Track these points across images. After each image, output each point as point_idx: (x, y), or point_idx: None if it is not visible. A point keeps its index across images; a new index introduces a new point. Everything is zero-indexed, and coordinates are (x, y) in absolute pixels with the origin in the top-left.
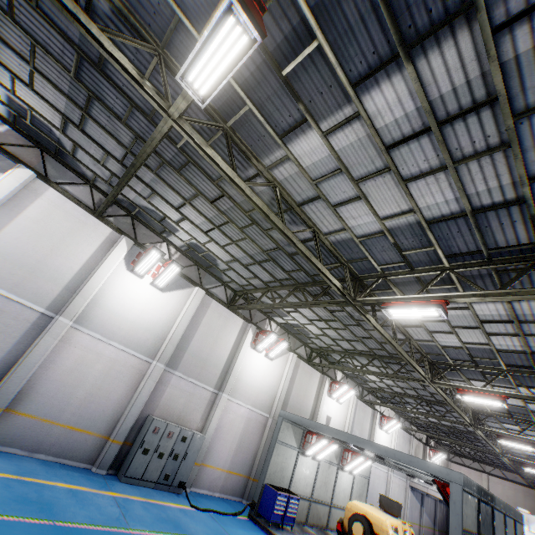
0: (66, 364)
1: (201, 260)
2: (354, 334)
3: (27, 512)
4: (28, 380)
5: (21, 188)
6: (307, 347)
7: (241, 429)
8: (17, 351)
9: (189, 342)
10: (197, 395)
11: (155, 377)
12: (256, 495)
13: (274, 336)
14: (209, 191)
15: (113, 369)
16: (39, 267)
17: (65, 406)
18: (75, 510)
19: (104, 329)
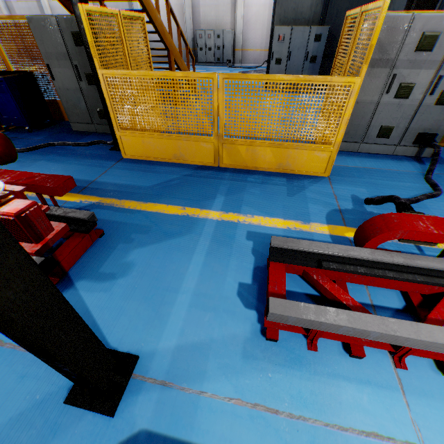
0: None
1: None
2: None
3: None
4: None
5: None
6: None
7: (266, 17)
8: None
9: None
10: (221, 6)
11: (188, 6)
12: None
13: None
14: None
15: None
16: None
17: None
18: None
19: None
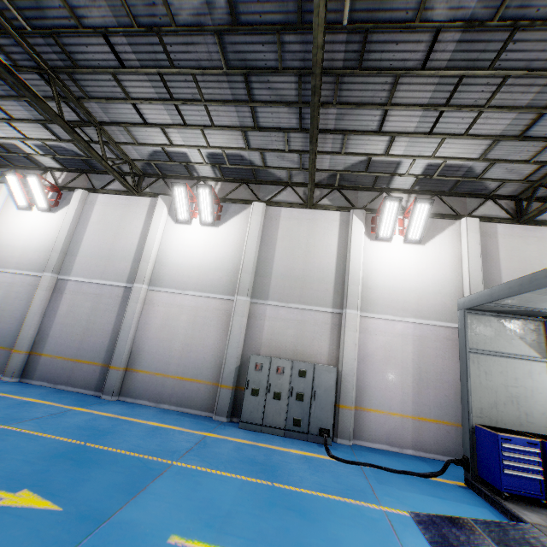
0: (157, 323)
1: (241, 173)
2: (542, 70)
3: (70, 435)
4: (134, 343)
5: (81, 205)
6: (499, 200)
7: (409, 354)
8: (119, 322)
9: (270, 265)
10: (310, 322)
11: (241, 312)
12: (464, 446)
13: (392, 203)
14: (105, 55)
15: (198, 316)
16: (112, 254)
17: (169, 359)
18: (130, 440)
19: (176, 283)
